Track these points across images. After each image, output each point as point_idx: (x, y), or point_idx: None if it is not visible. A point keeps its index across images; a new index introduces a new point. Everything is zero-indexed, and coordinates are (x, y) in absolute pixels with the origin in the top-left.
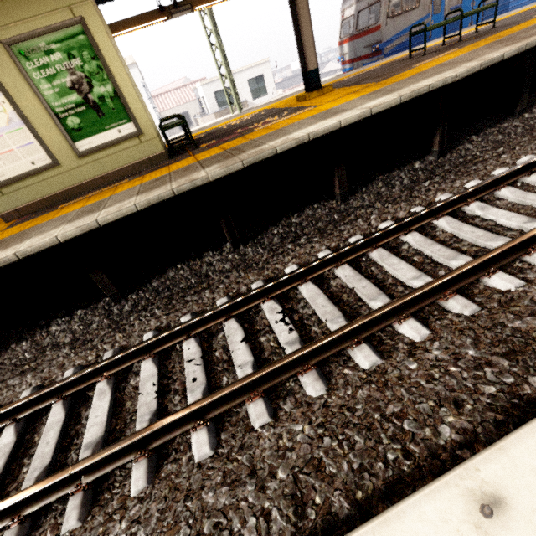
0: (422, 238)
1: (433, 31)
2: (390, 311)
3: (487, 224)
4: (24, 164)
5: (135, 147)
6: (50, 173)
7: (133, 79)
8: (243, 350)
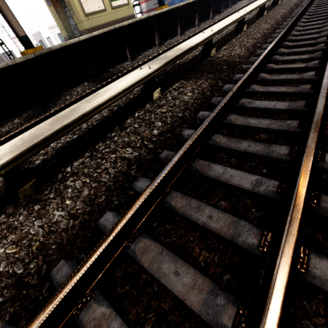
0: None
1: (176, 1)
2: None
3: None
4: (96, 7)
5: (127, 10)
6: (103, 14)
7: None
8: None
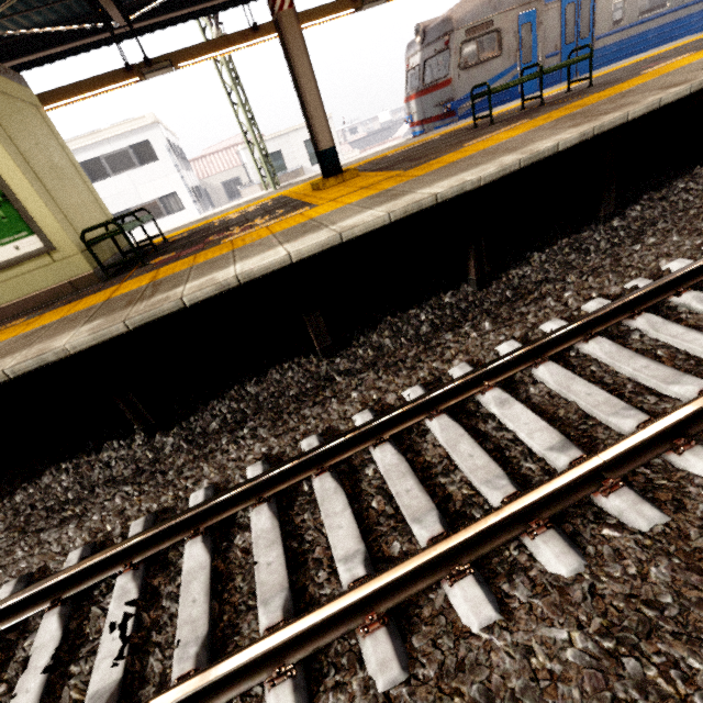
0: (396, 457)
1: (524, 85)
2: (249, 664)
3: (503, 435)
4: None
5: (46, 268)
6: None
7: (154, 141)
8: (30, 696)
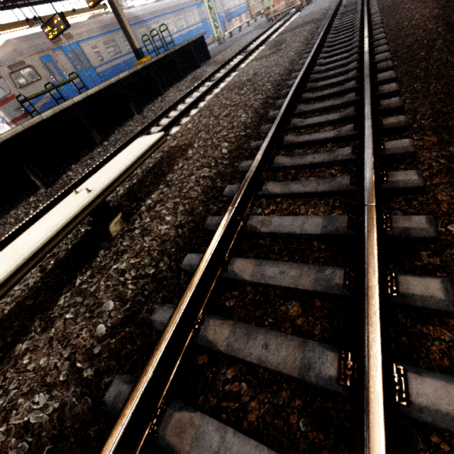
0: None
1: (67, 93)
2: None
3: None
4: None
5: None
6: None
7: None
8: None
